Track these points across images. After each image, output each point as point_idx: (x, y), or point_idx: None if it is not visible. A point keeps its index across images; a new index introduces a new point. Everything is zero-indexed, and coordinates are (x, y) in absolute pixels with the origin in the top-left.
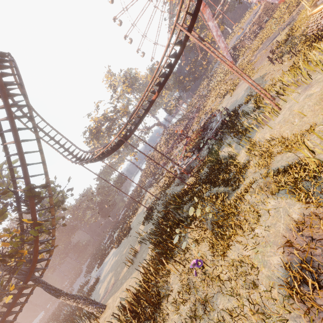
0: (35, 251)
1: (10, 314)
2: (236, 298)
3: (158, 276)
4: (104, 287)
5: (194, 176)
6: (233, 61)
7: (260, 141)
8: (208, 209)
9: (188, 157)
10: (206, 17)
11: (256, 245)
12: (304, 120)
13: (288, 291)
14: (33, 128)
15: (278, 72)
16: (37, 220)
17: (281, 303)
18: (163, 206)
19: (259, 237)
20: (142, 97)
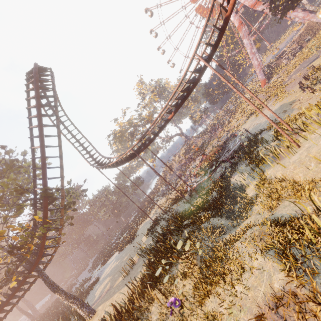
0: (41, 245)
1: (14, 297)
2: None
3: (143, 298)
4: (100, 290)
5: (202, 198)
6: (266, 79)
7: (270, 178)
8: (198, 245)
9: (201, 176)
10: (241, 34)
11: (231, 305)
12: (320, 167)
13: None
14: (57, 136)
15: (308, 102)
16: (48, 218)
17: None
18: (167, 221)
19: (237, 297)
20: (158, 116)
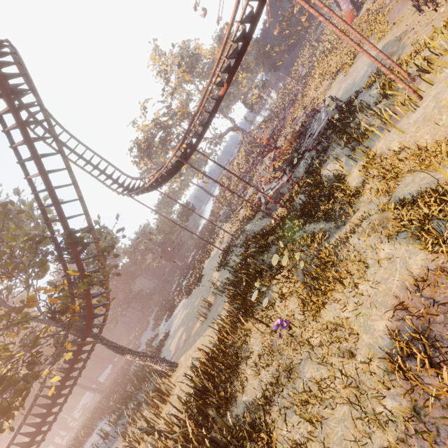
0: (88, 306)
1: (74, 370)
2: (327, 367)
3: (236, 335)
4: (175, 344)
5: (284, 207)
6: (354, 10)
7: (382, 153)
8: (298, 256)
9: (277, 179)
10: None
11: (358, 305)
12: None
13: (390, 366)
14: (60, 153)
15: (428, 28)
16: (85, 271)
17: (380, 377)
18: (242, 247)
19: (363, 295)
20: (204, 94)
